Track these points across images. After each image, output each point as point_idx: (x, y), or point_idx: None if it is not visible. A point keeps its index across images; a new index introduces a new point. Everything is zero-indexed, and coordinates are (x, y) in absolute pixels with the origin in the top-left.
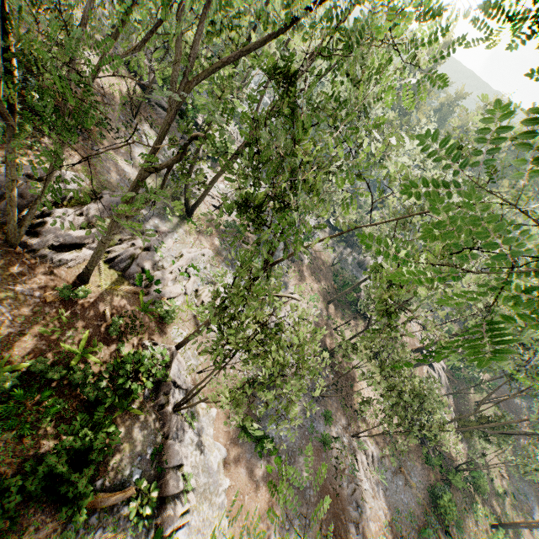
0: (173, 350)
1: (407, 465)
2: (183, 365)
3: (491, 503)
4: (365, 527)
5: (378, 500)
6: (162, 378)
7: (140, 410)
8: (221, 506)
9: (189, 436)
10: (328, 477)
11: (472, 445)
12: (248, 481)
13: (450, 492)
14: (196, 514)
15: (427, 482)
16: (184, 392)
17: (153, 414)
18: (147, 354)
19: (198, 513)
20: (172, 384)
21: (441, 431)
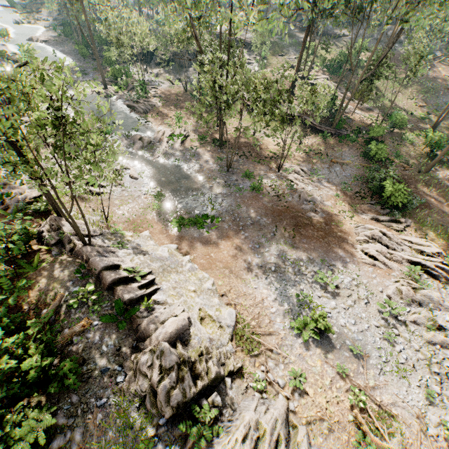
0: (53, 218)
1: (336, 156)
2: (82, 223)
3: (419, 127)
4: (323, 208)
5: (324, 188)
6: (60, 238)
7: (53, 263)
8: (192, 270)
9: (122, 253)
10: (273, 204)
11: (383, 108)
12: (206, 247)
13: (377, 143)
14: (166, 283)
15: (358, 153)
16: (100, 237)
17: (69, 258)
18: (1, 225)
19: (168, 282)
20: (67, 234)
21: (312, 93)
